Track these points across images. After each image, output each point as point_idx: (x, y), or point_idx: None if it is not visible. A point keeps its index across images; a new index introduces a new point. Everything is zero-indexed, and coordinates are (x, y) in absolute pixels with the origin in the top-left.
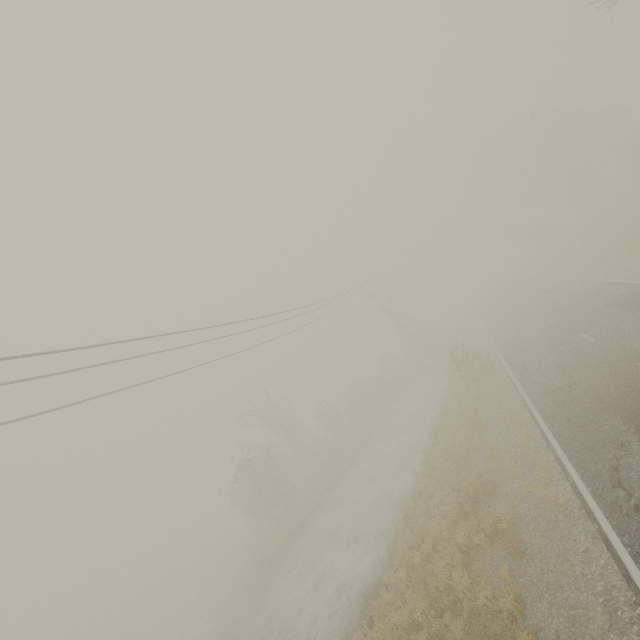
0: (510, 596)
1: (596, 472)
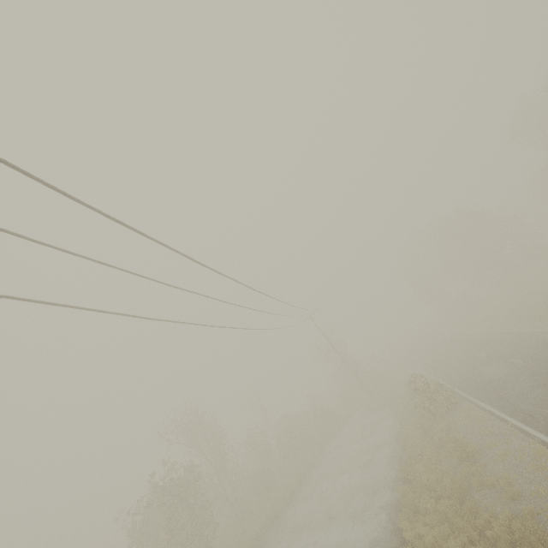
0: None
1: None
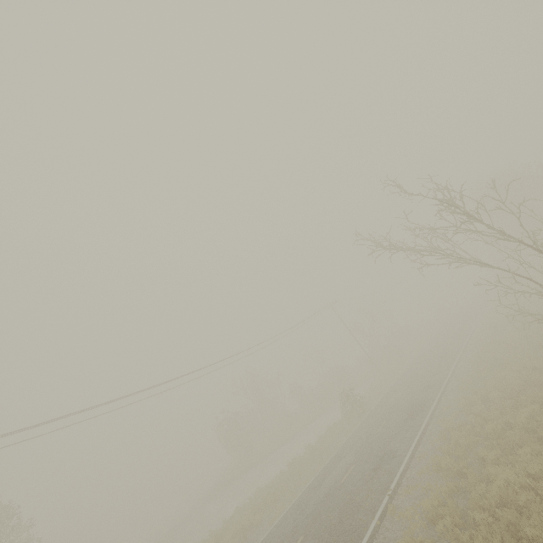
0: None
1: (285, 516)
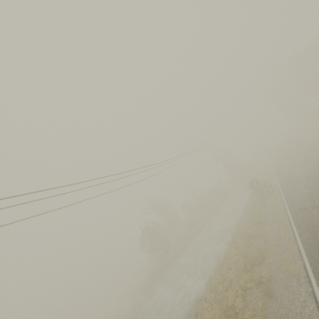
0: (260, 316)
1: (317, 259)
